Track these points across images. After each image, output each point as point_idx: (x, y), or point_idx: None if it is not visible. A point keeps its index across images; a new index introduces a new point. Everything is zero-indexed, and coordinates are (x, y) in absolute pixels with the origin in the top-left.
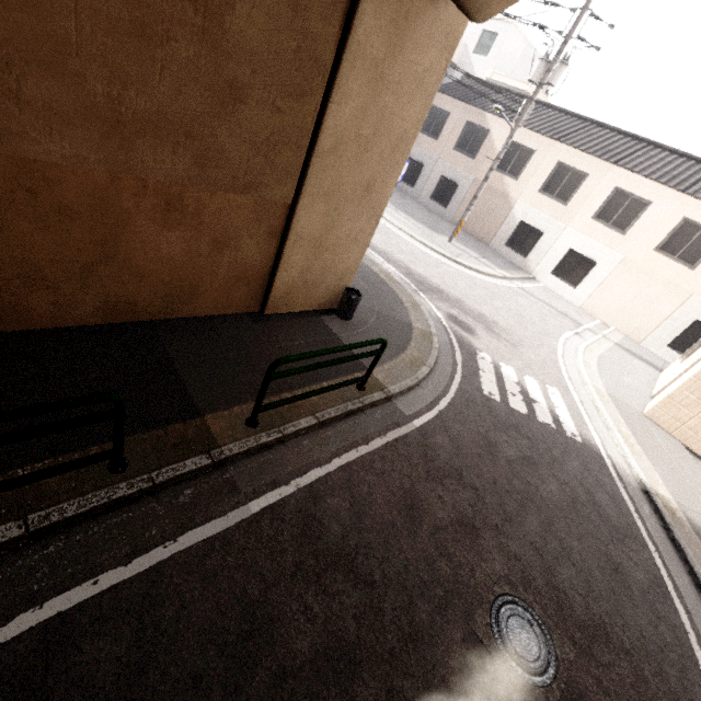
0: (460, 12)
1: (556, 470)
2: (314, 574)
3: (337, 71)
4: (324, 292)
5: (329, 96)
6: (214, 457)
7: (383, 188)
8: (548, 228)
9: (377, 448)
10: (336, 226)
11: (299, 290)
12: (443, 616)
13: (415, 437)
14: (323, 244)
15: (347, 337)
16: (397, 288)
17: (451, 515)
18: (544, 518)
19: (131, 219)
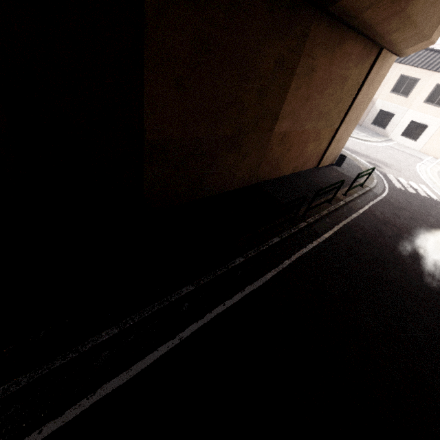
0: (395, 56)
1: (434, 208)
2: (383, 224)
3: (362, 86)
4: (333, 157)
5: (358, 94)
6: (344, 202)
7: (360, 116)
8: (397, 111)
9: (376, 202)
10: (345, 132)
11: (328, 157)
12: (417, 233)
13: (384, 199)
14: (339, 139)
15: (344, 172)
16: (343, 153)
17: (407, 217)
18: (435, 219)
19: (309, 141)
